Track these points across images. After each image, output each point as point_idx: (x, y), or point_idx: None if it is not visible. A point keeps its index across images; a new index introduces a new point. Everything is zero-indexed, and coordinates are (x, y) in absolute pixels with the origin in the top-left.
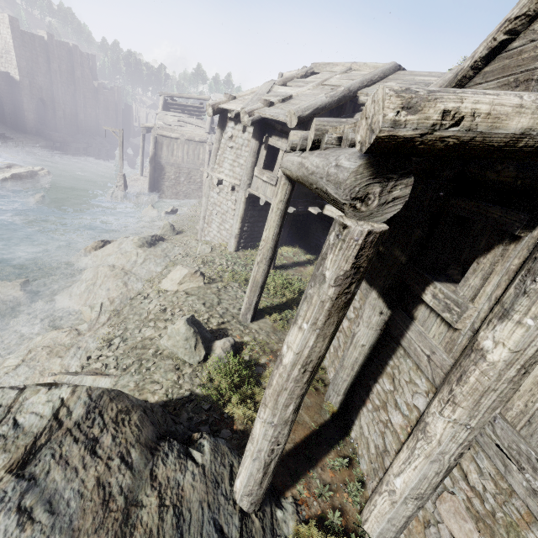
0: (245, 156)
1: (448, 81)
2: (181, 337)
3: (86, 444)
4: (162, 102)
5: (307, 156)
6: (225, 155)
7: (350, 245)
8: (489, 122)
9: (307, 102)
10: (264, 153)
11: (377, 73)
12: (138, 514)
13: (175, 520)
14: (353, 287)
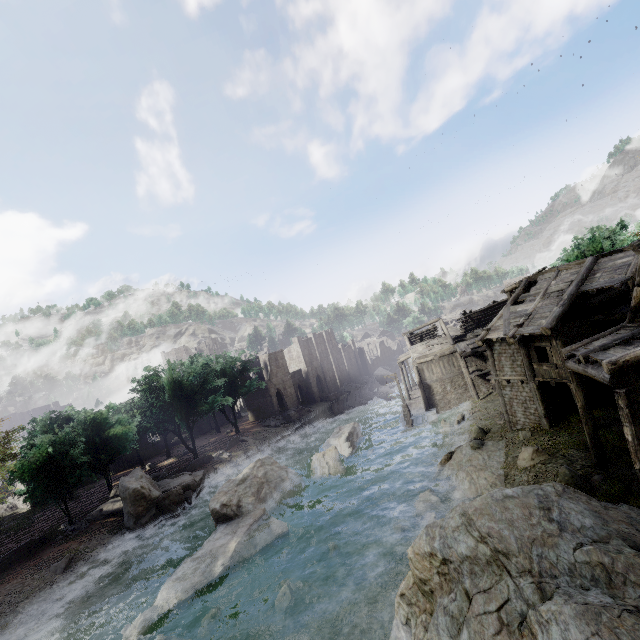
0: (519, 359)
1: (630, 309)
2: (568, 476)
3: (572, 495)
4: (407, 339)
5: (585, 368)
6: (502, 363)
7: (622, 396)
8: (636, 358)
9: (549, 317)
10: (534, 352)
11: (583, 273)
12: (610, 512)
13: (627, 516)
14: (633, 407)
